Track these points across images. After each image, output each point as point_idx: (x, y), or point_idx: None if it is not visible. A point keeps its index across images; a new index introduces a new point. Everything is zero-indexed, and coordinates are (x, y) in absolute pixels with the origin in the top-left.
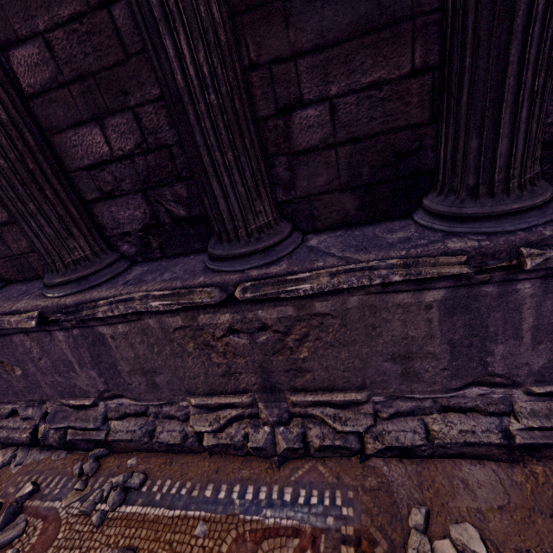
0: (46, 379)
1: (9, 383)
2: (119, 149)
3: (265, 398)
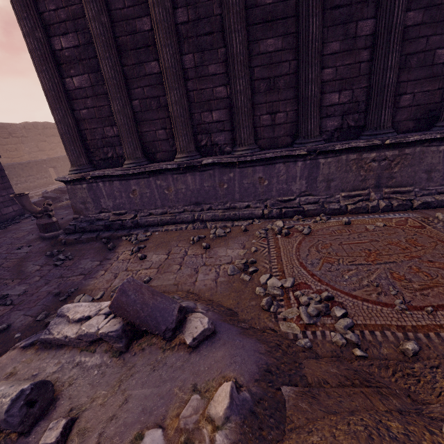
0: (277, 187)
1: (256, 189)
2: (342, 101)
3: (375, 191)
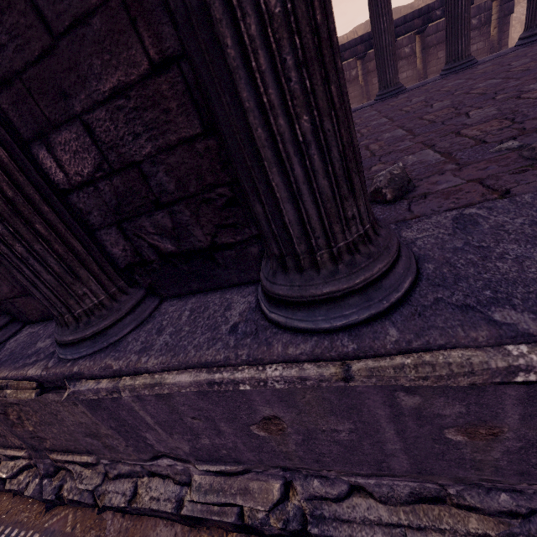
0: None
1: None
2: None
3: (34, 455)
